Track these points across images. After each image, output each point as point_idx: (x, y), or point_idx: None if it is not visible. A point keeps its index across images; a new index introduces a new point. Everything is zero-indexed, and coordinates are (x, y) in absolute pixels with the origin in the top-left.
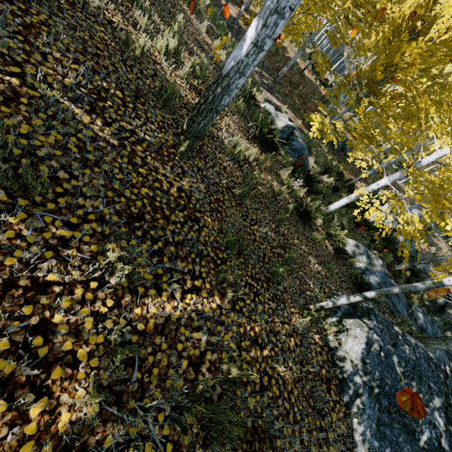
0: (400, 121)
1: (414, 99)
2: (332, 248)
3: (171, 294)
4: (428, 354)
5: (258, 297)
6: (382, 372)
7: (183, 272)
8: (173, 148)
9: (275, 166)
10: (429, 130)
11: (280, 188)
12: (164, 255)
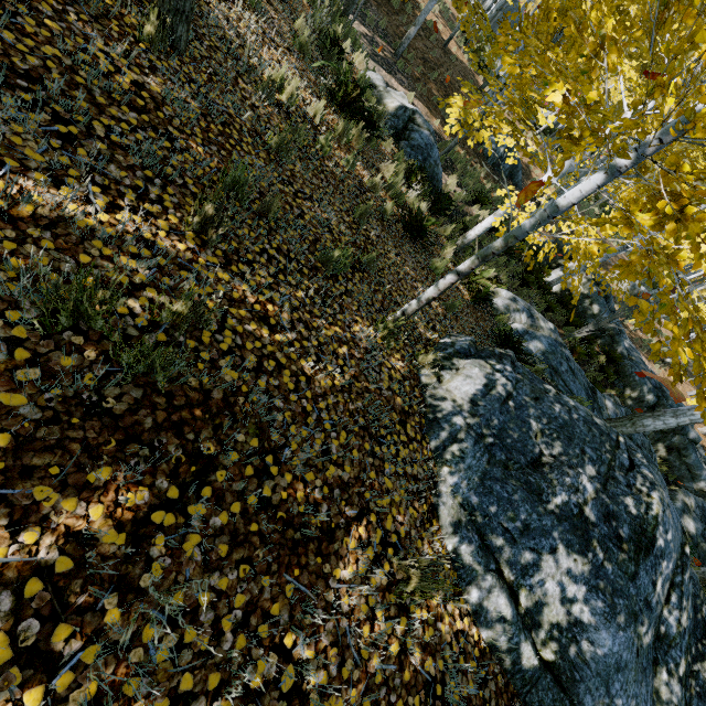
0: (561, 51)
1: (580, 7)
2: (468, 293)
3: (84, 197)
4: (592, 419)
5: (285, 277)
6: (505, 422)
7: (122, 185)
8: (136, 31)
9: (372, 156)
10: (616, 80)
11: (373, 180)
12: (80, 146)
